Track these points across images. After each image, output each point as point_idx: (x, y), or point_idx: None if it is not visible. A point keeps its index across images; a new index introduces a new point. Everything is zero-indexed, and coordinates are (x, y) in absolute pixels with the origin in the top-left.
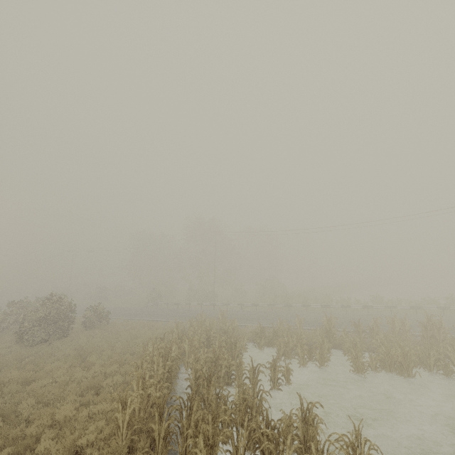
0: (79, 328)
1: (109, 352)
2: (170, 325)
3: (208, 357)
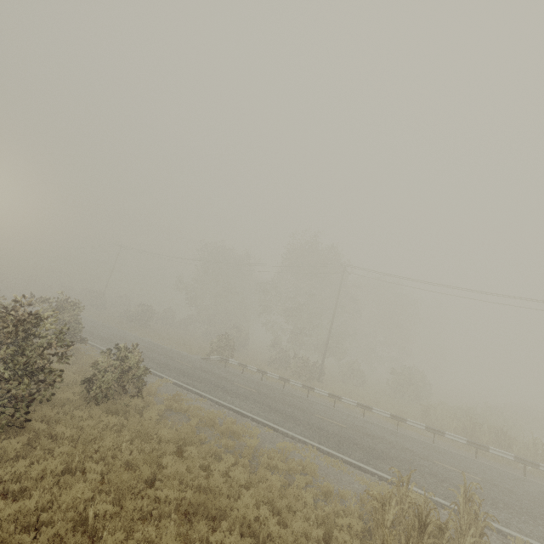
0: (75, 389)
1: None
2: (281, 452)
3: None
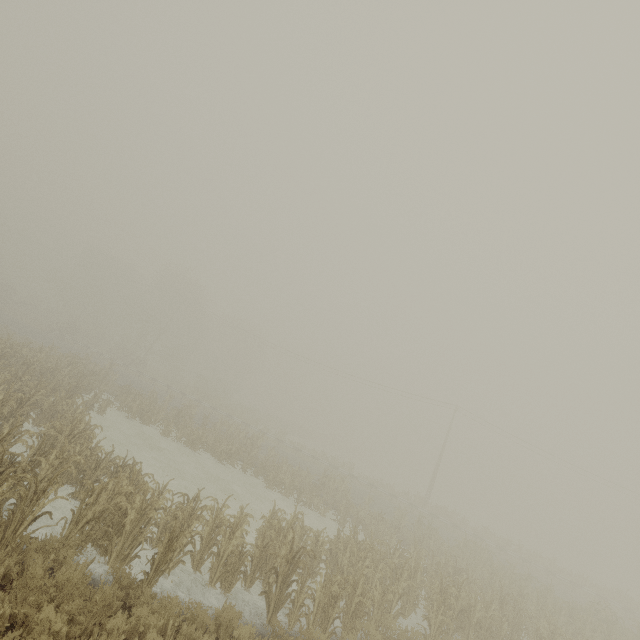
0: None
1: None
2: (53, 353)
3: (47, 365)
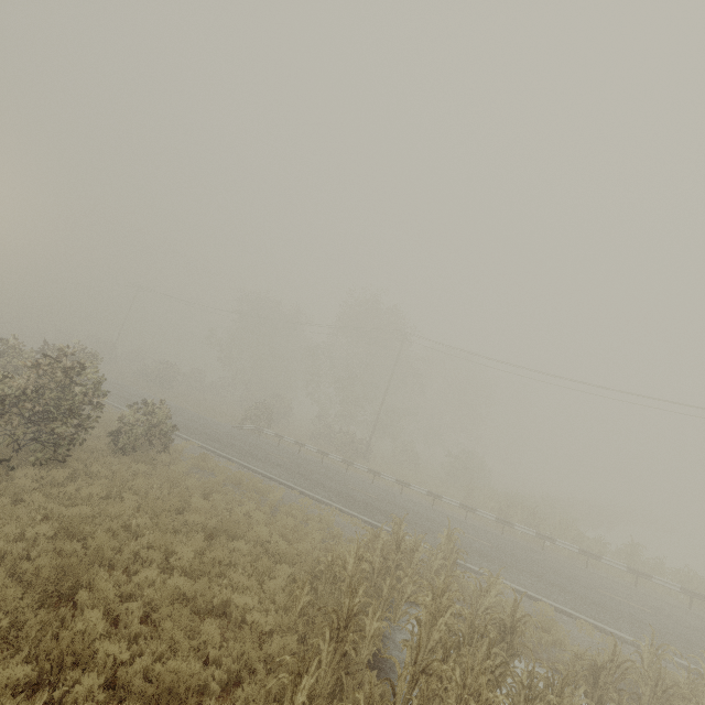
0: (102, 441)
1: (153, 578)
2: (303, 506)
3: None
